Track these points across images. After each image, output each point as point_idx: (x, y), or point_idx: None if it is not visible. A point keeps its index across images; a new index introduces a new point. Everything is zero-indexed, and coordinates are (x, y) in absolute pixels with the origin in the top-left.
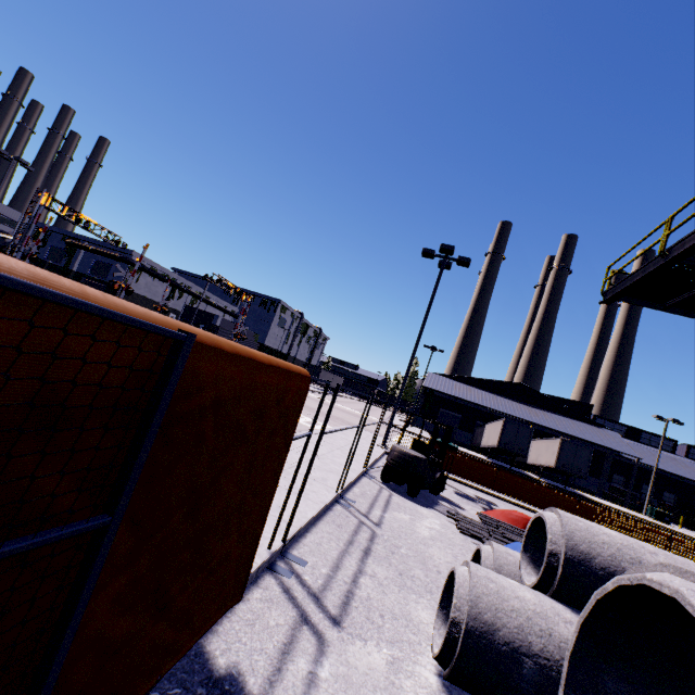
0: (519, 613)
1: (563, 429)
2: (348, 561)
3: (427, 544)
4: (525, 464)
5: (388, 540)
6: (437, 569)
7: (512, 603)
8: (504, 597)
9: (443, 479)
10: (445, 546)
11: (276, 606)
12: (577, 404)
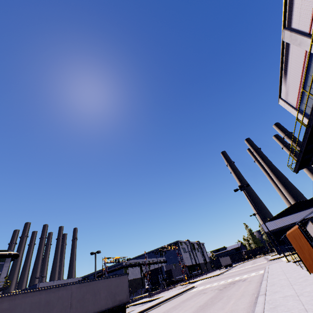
0: None
1: None
2: None
3: None
4: None
5: None
6: None
7: None
8: None
9: None
10: None
11: None
12: None
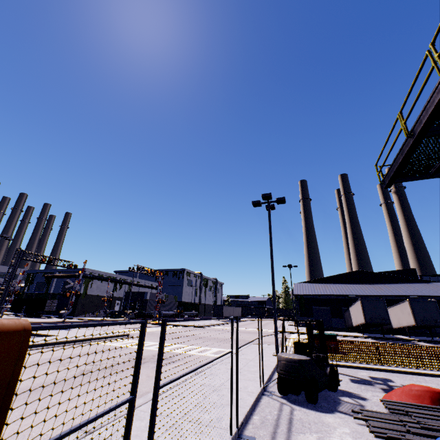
0: None
1: (404, 293)
2: None
3: None
4: (392, 329)
5: None
6: None
7: None
8: None
9: (334, 372)
10: None
11: None
12: (403, 271)
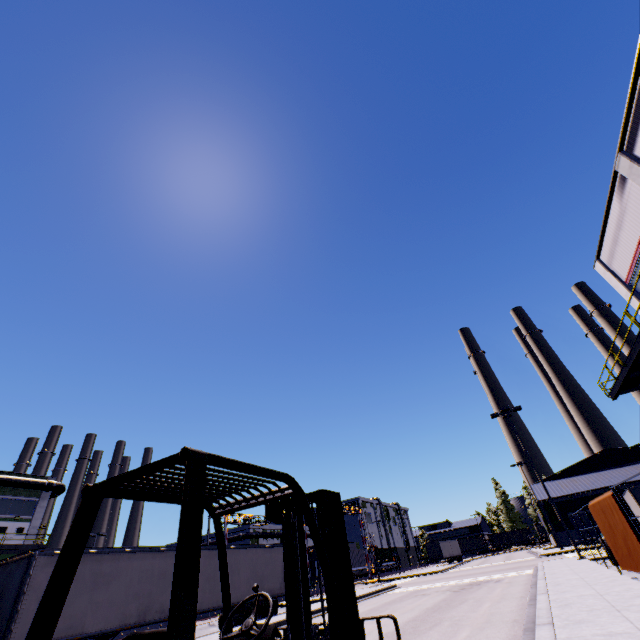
0: None
1: None
2: None
3: None
4: None
5: None
6: None
7: None
8: None
9: None
10: None
11: None
12: None
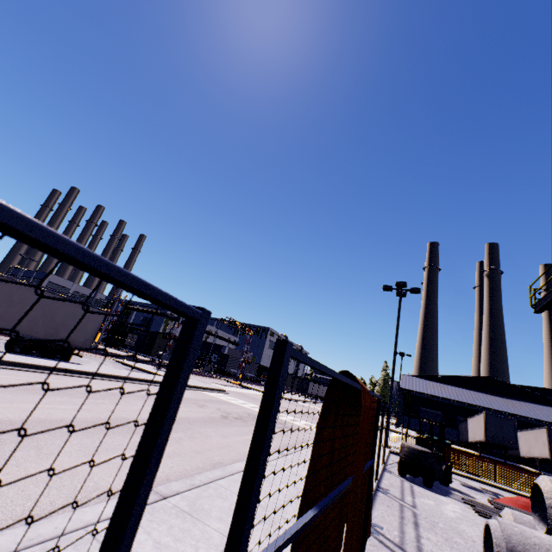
0: (540, 545)
1: (545, 418)
2: (407, 529)
3: (456, 522)
4: (518, 457)
5: (426, 517)
6: (471, 539)
7: (533, 539)
8: (526, 536)
9: (449, 471)
10: (471, 524)
11: (380, 549)
12: (550, 391)
